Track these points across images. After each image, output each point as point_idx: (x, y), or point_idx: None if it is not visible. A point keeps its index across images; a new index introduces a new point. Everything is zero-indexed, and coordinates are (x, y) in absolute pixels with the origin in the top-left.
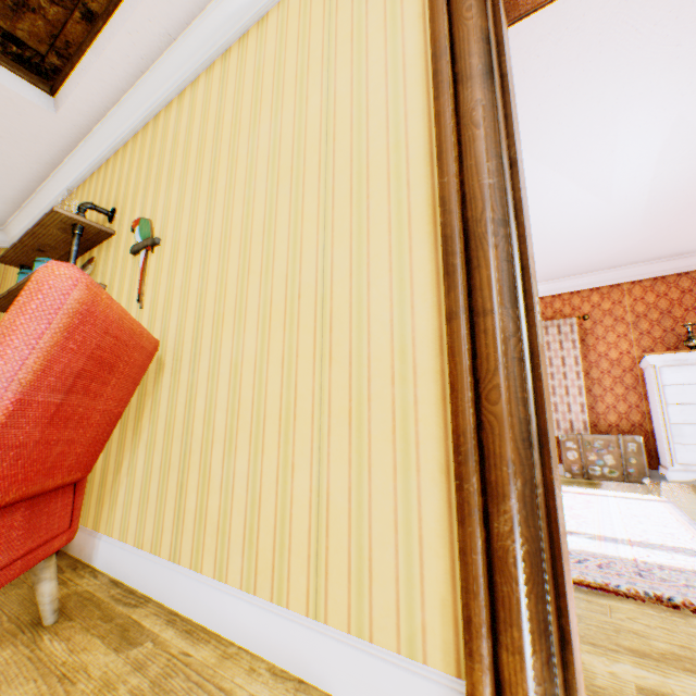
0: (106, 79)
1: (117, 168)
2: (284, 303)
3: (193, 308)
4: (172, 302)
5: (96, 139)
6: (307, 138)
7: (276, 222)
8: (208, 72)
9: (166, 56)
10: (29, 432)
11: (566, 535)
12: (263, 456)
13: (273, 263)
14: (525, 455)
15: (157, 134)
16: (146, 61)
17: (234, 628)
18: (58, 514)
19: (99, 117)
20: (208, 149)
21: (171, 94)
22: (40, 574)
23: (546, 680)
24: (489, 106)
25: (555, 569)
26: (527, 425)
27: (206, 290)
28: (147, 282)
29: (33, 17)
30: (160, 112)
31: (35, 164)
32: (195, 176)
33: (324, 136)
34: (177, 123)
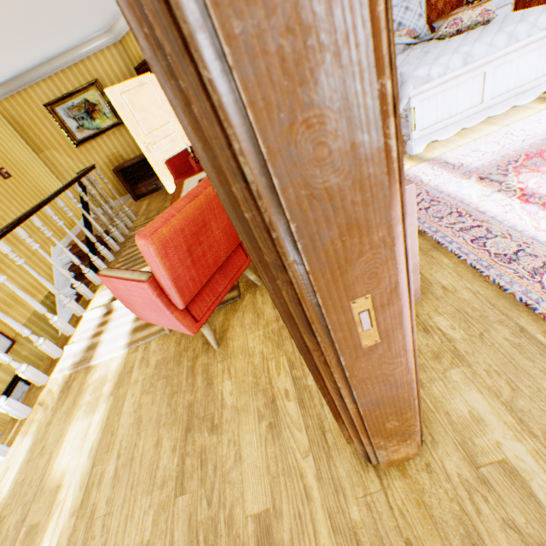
0: None
1: None
2: None
3: None
4: None
5: None
6: None
7: None
8: None
9: None
10: (189, 275)
11: (409, 415)
12: None
13: None
14: (338, 398)
15: None
16: None
17: None
18: (237, 261)
19: None
20: None
21: None
22: (246, 275)
23: (359, 444)
24: (176, 50)
25: (367, 430)
26: (337, 390)
27: None
28: None
29: None
30: None
31: None
32: None
33: None
34: None
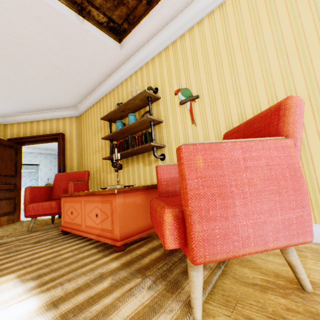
0: (149, 30)
1: (150, 70)
2: (310, 108)
3: (236, 120)
4: (218, 120)
5: (134, 59)
6: (305, 34)
7: (292, 75)
8: (209, 16)
9: (183, 13)
10: None
11: None
12: (315, 171)
13: (295, 93)
14: None
15: (176, 50)
16: (171, 18)
17: (317, 237)
18: None
19: (138, 49)
20: (222, 51)
21: (184, 30)
22: None
23: None
24: None
25: None
26: None
27: (244, 112)
28: (194, 115)
29: (122, 8)
30: (175, 40)
31: (101, 76)
32: (216, 65)
33: (319, 31)
34: (192, 43)
